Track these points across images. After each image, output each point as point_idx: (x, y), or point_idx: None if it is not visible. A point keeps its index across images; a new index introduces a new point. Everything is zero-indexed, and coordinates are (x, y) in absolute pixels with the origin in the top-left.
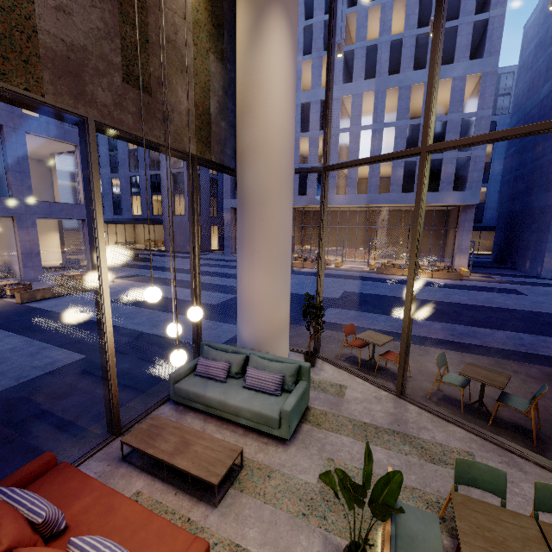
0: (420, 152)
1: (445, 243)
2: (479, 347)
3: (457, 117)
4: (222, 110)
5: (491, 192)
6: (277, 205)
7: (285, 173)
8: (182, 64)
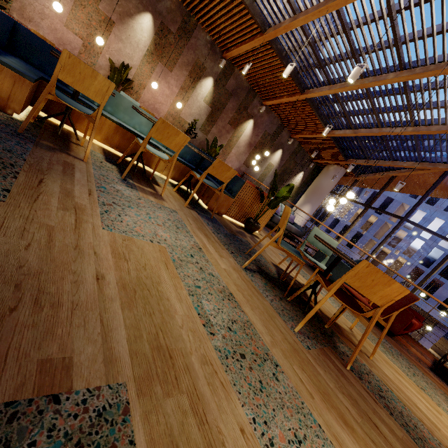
0: None
1: None
2: None
3: None
4: None
5: None
6: None
7: None
8: None
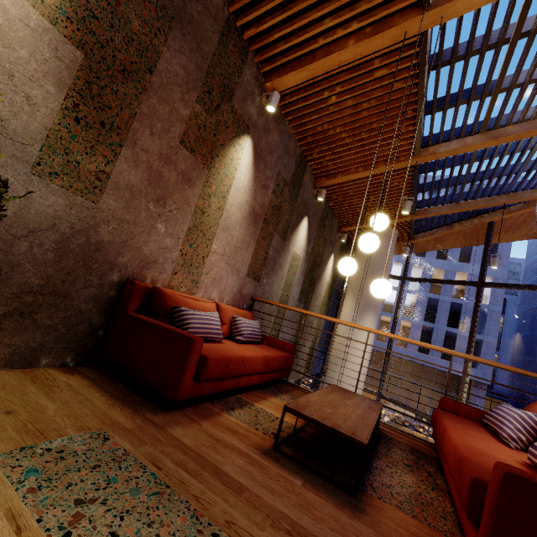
0: None
1: None
2: None
3: (471, 304)
4: (319, 341)
5: (502, 361)
6: None
7: None
8: (311, 329)
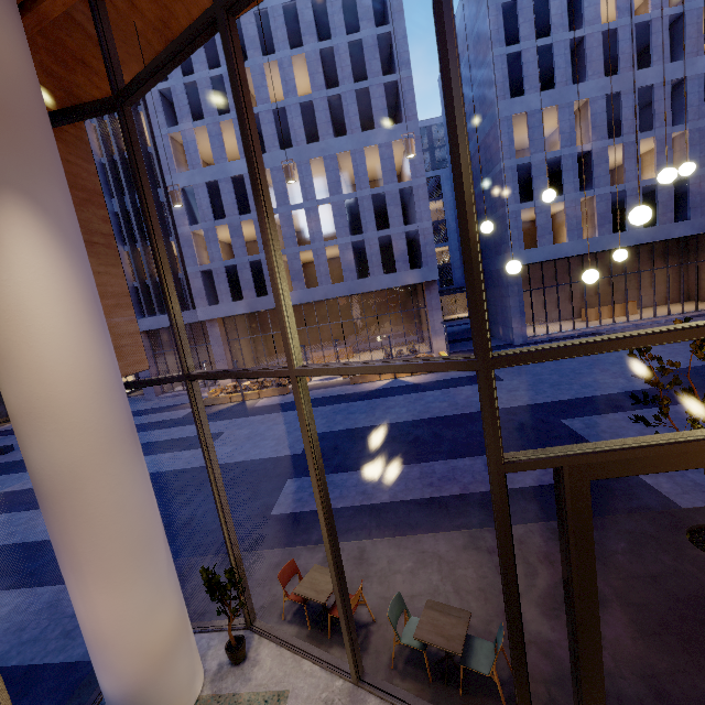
0: (289, 375)
1: (421, 322)
2: (459, 498)
3: (394, 188)
4: None
5: (453, 251)
6: (102, 483)
7: (103, 430)
8: None
